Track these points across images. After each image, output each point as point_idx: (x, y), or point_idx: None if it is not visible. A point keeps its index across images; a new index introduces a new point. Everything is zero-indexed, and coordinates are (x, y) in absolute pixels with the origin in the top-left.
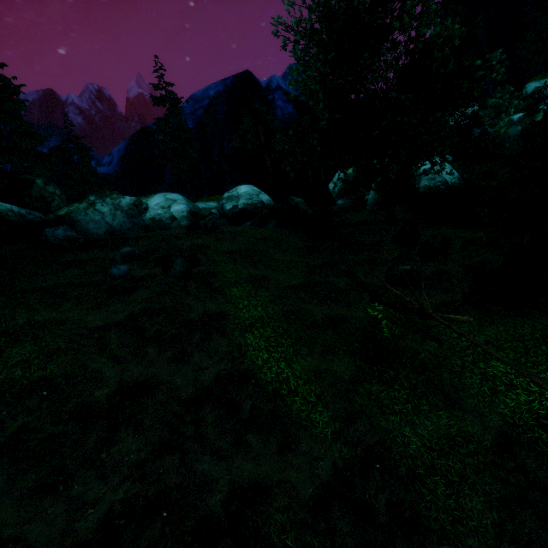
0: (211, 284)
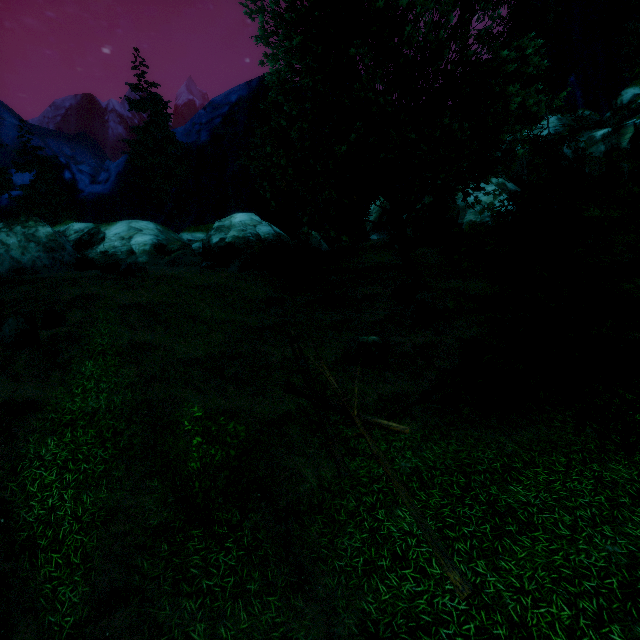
0: (57, 355)
